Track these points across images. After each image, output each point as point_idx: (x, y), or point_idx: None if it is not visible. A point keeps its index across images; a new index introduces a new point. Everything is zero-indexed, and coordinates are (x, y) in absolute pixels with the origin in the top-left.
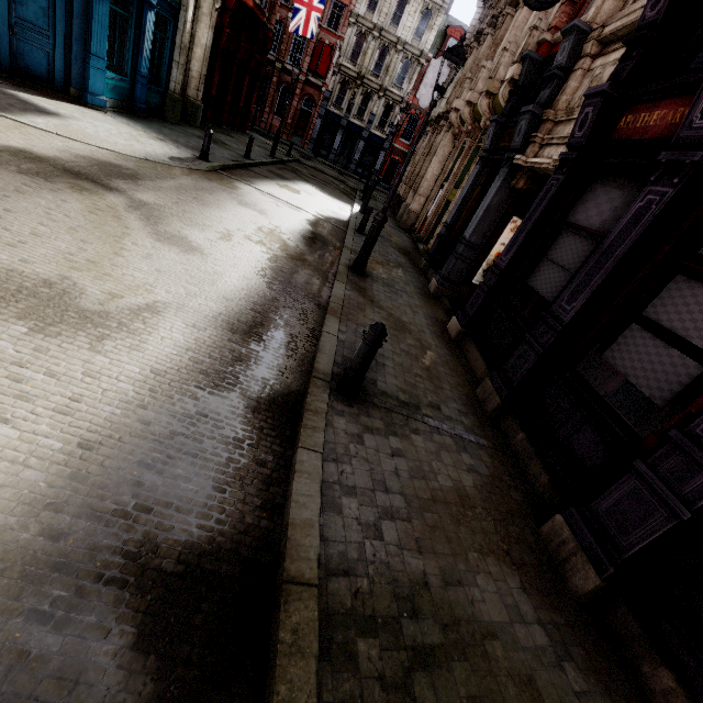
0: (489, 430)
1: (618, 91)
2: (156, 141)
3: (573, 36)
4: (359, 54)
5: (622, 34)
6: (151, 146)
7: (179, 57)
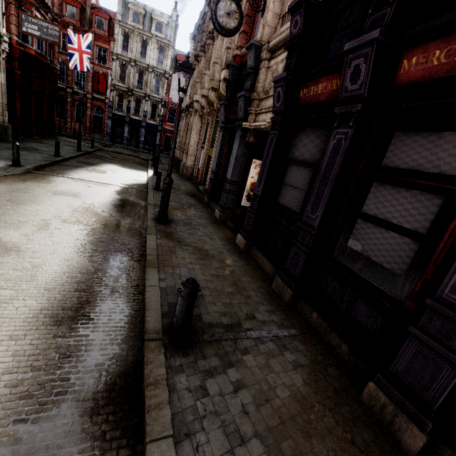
0: (292, 317)
1: (293, 76)
2: None
3: (253, 49)
4: (125, 77)
5: (280, 45)
6: None
7: None
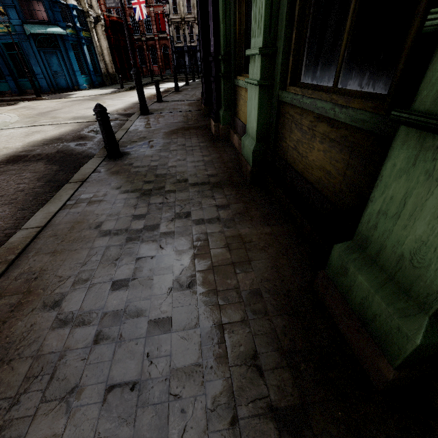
0: None
1: None
2: (105, 90)
3: None
4: (177, 7)
5: None
6: (104, 91)
7: (100, 58)
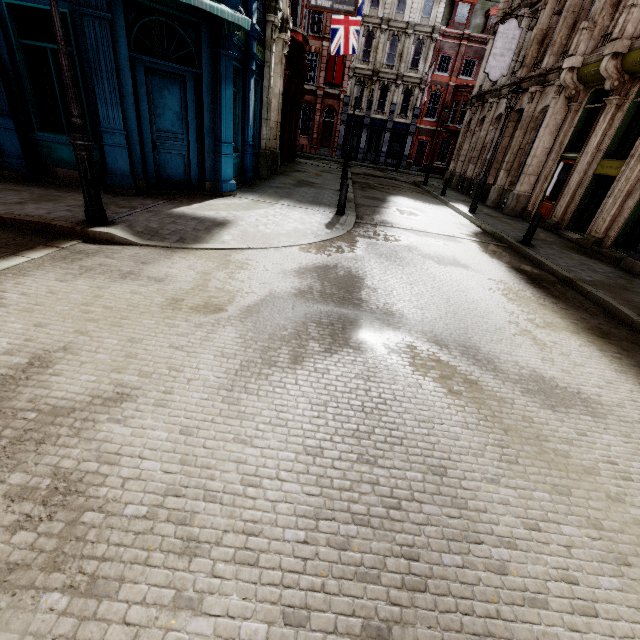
0: None
1: None
2: (296, 210)
3: None
4: (370, 52)
5: None
6: (304, 220)
7: (266, 114)
